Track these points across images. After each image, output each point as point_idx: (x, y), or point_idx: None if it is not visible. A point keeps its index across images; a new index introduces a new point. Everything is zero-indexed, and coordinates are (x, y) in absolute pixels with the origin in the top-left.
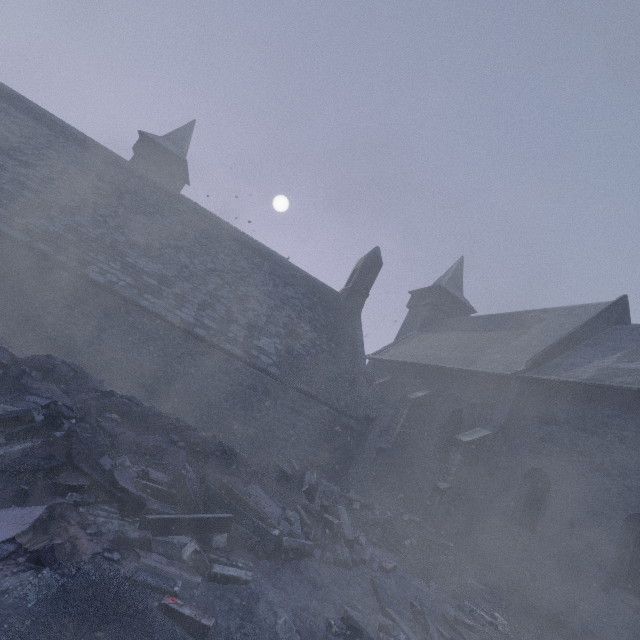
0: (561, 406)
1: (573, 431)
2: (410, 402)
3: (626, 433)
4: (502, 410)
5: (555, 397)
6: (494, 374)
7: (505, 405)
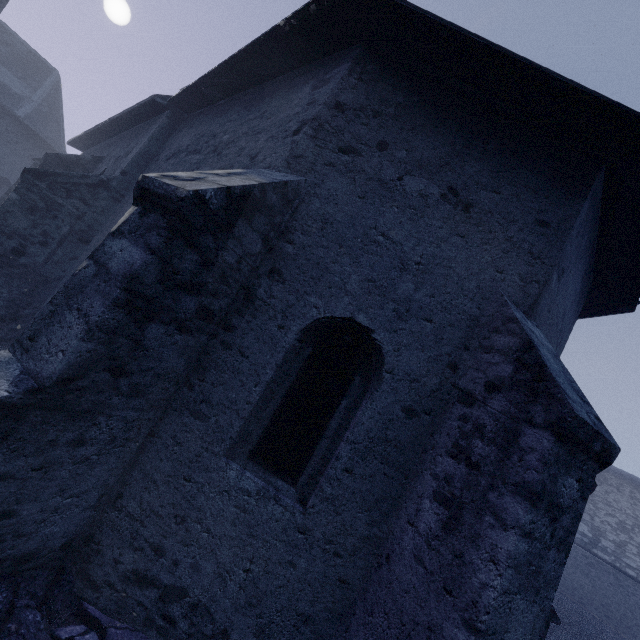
0: (193, 133)
1: (184, 157)
2: (43, 159)
3: (225, 137)
4: (134, 152)
5: (195, 124)
6: (144, 102)
7: (140, 145)
